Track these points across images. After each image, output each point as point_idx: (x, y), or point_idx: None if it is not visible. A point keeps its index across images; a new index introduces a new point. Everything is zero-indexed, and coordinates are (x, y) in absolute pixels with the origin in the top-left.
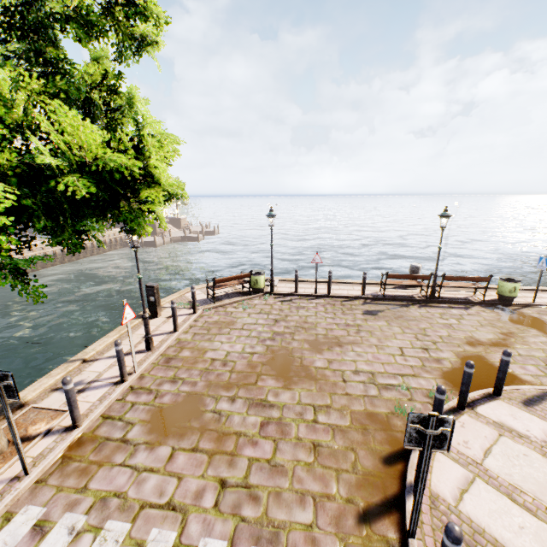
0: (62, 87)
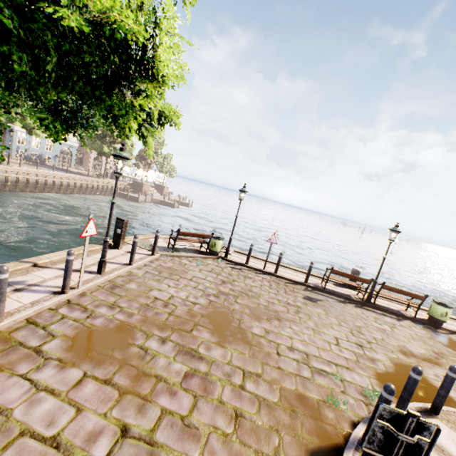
0: None
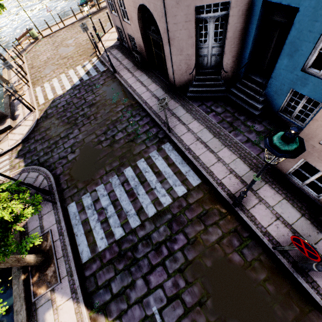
0: None
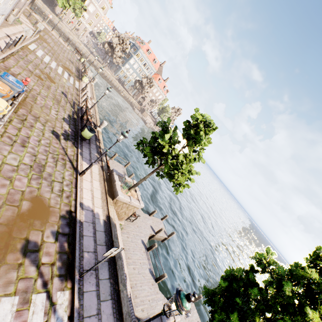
0: None
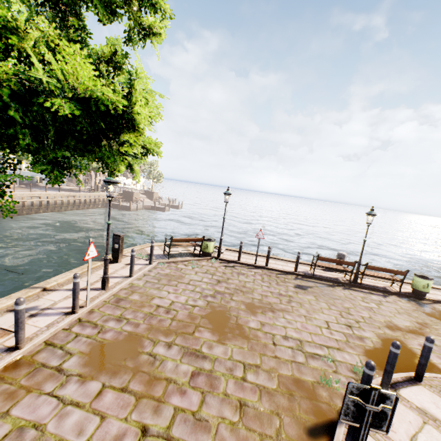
0: (74, 38)
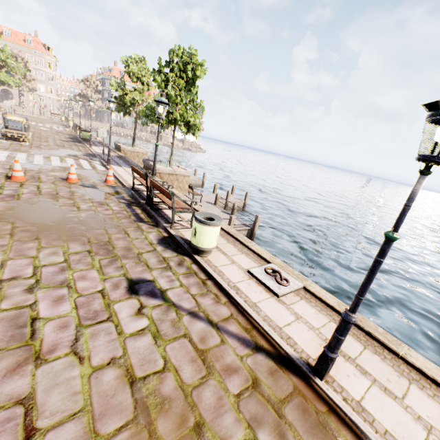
0: None
